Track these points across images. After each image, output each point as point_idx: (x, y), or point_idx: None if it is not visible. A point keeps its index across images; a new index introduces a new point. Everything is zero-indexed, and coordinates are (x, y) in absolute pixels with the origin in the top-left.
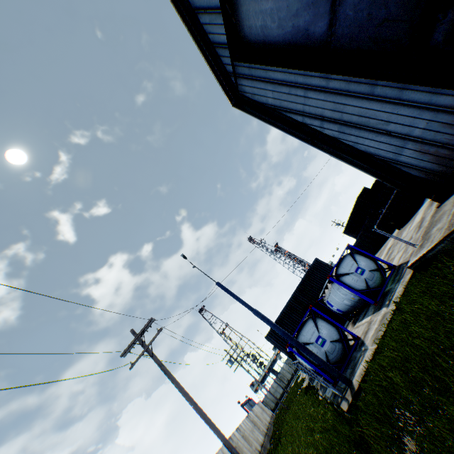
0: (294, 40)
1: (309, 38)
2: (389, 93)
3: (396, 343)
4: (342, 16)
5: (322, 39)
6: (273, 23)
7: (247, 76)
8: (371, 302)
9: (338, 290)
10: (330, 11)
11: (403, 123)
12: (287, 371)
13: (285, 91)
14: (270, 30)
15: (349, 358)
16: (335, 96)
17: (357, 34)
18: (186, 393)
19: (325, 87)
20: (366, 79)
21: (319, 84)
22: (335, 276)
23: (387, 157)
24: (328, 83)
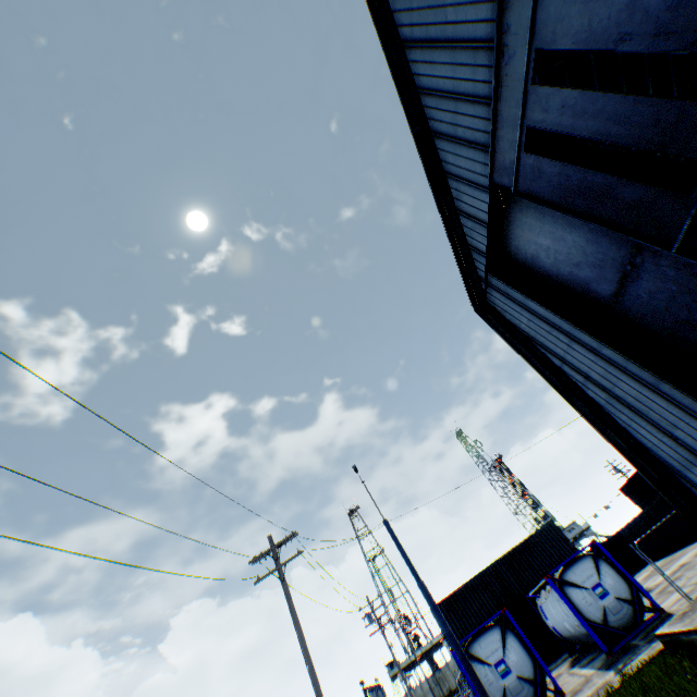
0: (569, 284)
1: (588, 291)
2: (679, 398)
3: None
4: (632, 292)
5: (604, 300)
6: (547, 258)
7: (501, 291)
8: (602, 648)
9: (558, 602)
10: (619, 282)
11: (695, 437)
12: (453, 673)
13: (544, 328)
14: (542, 262)
15: None
16: (608, 365)
17: (648, 316)
18: (306, 647)
19: (596, 350)
20: (648, 371)
21: (589, 343)
22: (558, 580)
23: (669, 463)
24: (601, 348)
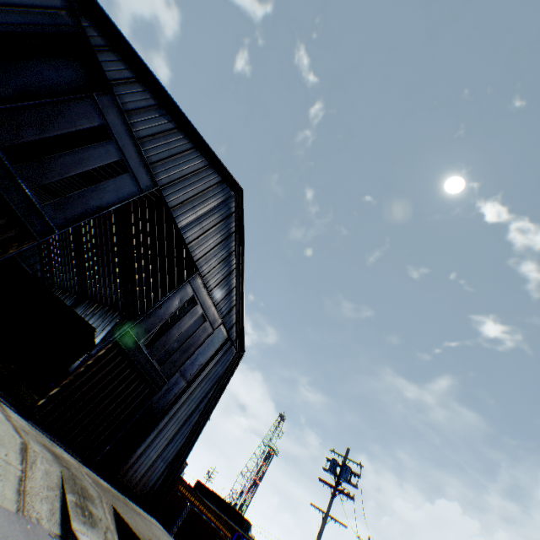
0: None
1: None
2: None
3: None
4: None
5: None
6: None
7: None
8: None
9: None
10: None
11: None
12: None
13: None
14: None
15: None
16: None
17: None
18: None
19: None
20: None
21: None
22: None
23: None
24: None
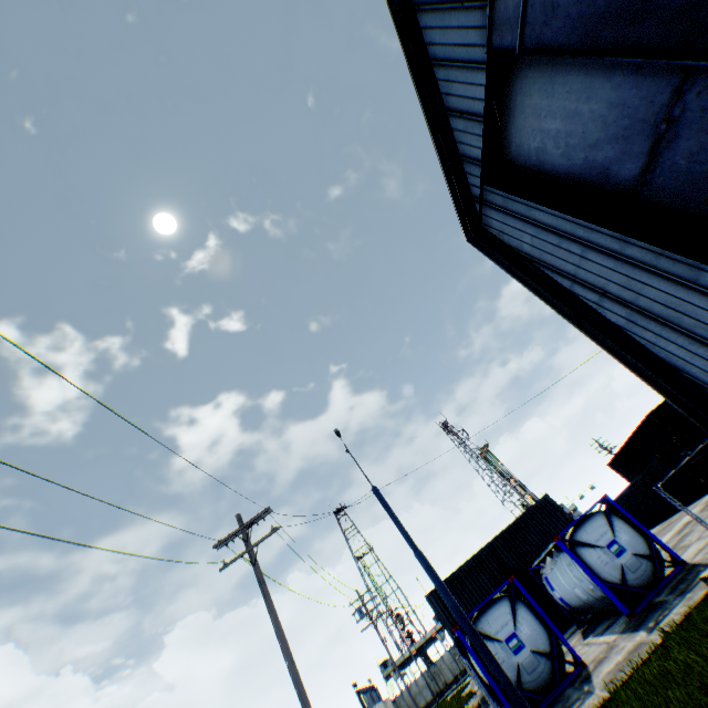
0: (583, 176)
1: (607, 179)
2: None
3: (639, 705)
4: (666, 163)
5: (627, 185)
6: (556, 148)
7: (500, 207)
8: (623, 610)
9: (569, 567)
10: (649, 152)
11: None
12: (448, 666)
13: (552, 241)
14: (549, 155)
15: (557, 693)
16: (631, 268)
17: (686, 191)
18: (285, 639)
19: (618, 252)
20: (687, 258)
21: (608, 245)
22: (569, 541)
23: (704, 380)
24: (624, 247)
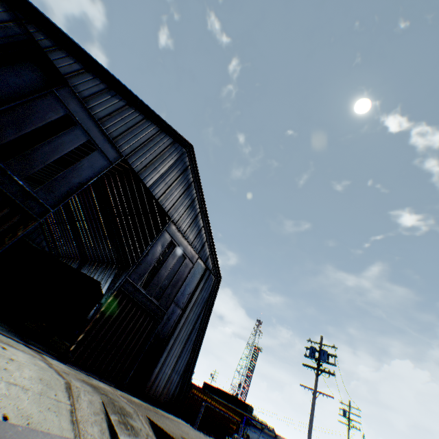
0: None
1: None
2: None
3: None
4: None
5: None
6: None
7: None
8: None
9: None
10: None
11: None
12: None
13: None
14: None
15: None
16: None
17: None
18: None
19: None
20: None
21: None
22: None
23: None
24: None
